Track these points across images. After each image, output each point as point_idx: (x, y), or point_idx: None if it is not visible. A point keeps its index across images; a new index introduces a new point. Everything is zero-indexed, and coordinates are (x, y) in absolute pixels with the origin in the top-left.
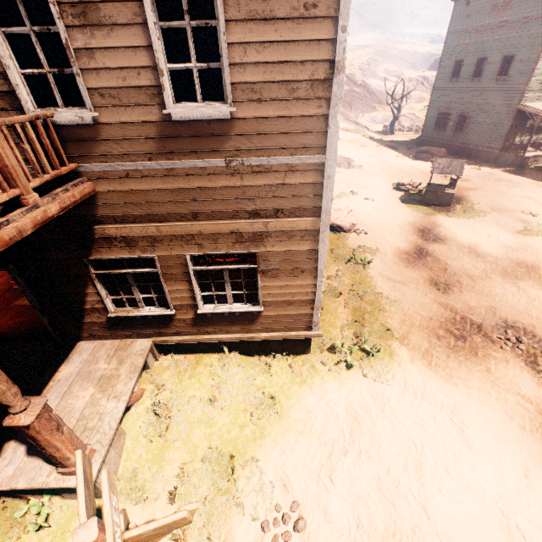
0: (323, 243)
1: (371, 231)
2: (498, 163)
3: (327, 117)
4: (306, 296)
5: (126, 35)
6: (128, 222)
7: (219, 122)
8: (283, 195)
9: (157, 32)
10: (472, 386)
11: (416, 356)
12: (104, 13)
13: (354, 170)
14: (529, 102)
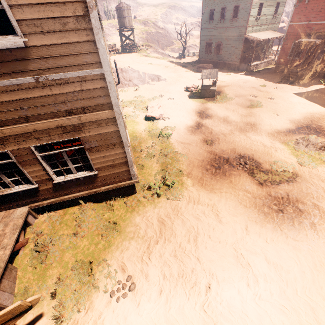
0: (121, 125)
1: (172, 117)
2: (239, 70)
3: (95, 42)
4: (122, 160)
5: None
6: None
7: (18, 50)
8: (84, 97)
9: None
10: (223, 191)
11: (195, 182)
12: None
13: (162, 82)
14: (250, 33)
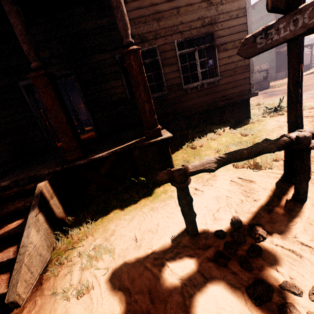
0: (249, 17)
1: None
2: (277, 78)
3: None
4: (244, 63)
5: None
6: (141, 23)
7: None
8: None
9: None
10: None
11: None
12: None
13: None
14: (279, 48)
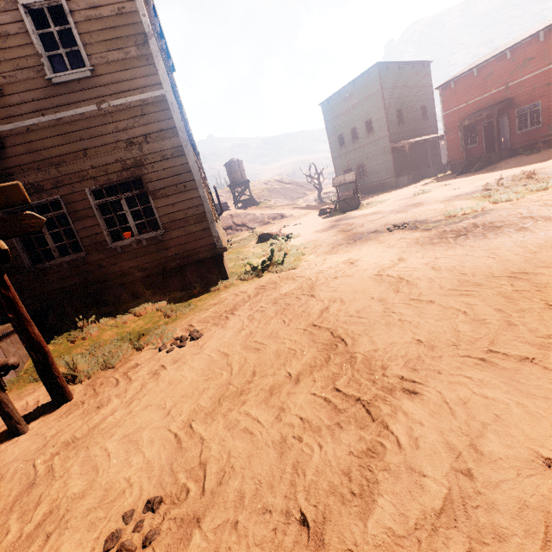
0: (190, 156)
1: (296, 232)
2: (399, 186)
3: (155, 65)
4: (197, 211)
5: (17, 40)
6: (33, 170)
7: (86, 81)
8: (145, 123)
9: (35, 35)
10: (363, 249)
11: (320, 254)
12: (2, 31)
13: (287, 219)
14: (397, 141)
